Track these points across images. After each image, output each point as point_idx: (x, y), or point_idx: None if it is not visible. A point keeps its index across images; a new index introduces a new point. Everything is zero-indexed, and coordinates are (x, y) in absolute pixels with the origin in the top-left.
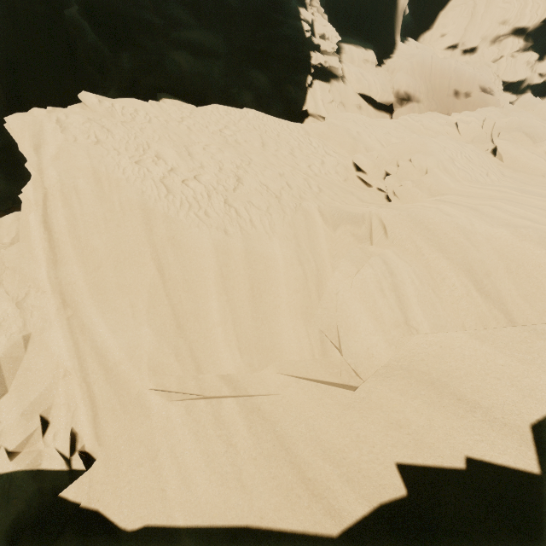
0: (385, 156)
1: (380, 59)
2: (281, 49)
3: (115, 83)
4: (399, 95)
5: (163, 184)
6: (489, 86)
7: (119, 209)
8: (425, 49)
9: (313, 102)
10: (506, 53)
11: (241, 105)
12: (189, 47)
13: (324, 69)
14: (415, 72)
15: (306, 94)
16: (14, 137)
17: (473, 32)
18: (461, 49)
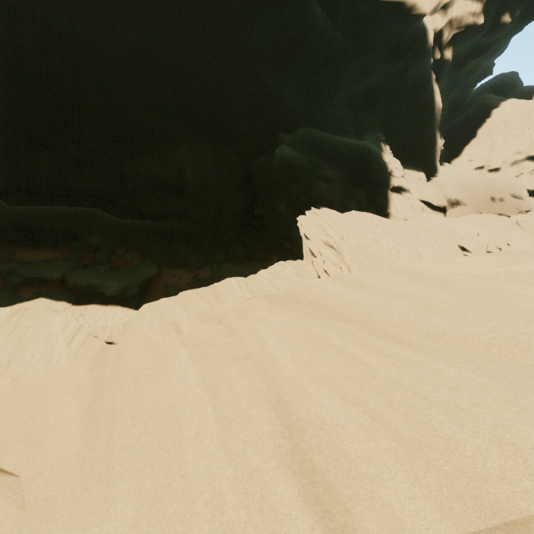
0: (484, 242)
1: (427, 177)
2: (372, 176)
3: (284, 198)
4: (450, 201)
5: (392, 254)
6: (518, 194)
7: (379, 265)
8: (459, 169)
9: (394, 207)
10: (525, 171)
11: (351, 209)
12: (324, 178)
13: (398, 186)
14: (459, 186)
15: (389, 201)
16: (302, 230)
17: (494, 159)
18: (487, 169)
